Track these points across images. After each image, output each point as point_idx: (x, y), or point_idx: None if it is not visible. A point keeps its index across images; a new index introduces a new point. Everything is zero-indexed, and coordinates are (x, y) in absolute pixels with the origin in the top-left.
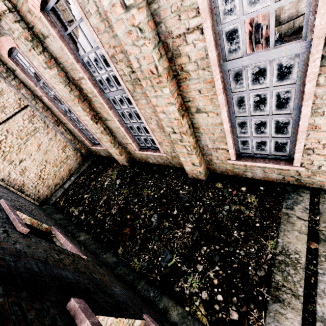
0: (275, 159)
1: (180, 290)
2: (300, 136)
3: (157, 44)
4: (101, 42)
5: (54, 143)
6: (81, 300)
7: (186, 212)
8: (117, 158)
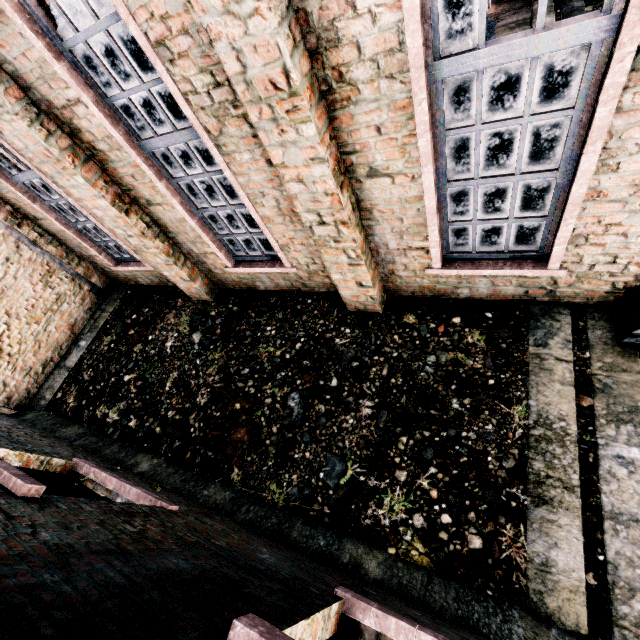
0: (513, 259)
1: (373, 521)
2: (568, 214)
3: (286, 13)
4: (125, 3)
5: (19, 270)
6: (251, 618)
7: (356, 378)
8: (185, 287)
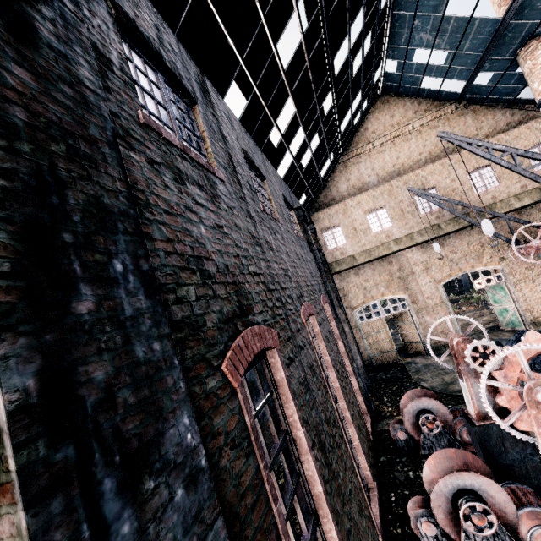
0: None
1: None
2: None
3: None
4: None
5: None
6: None
7: None
8: None
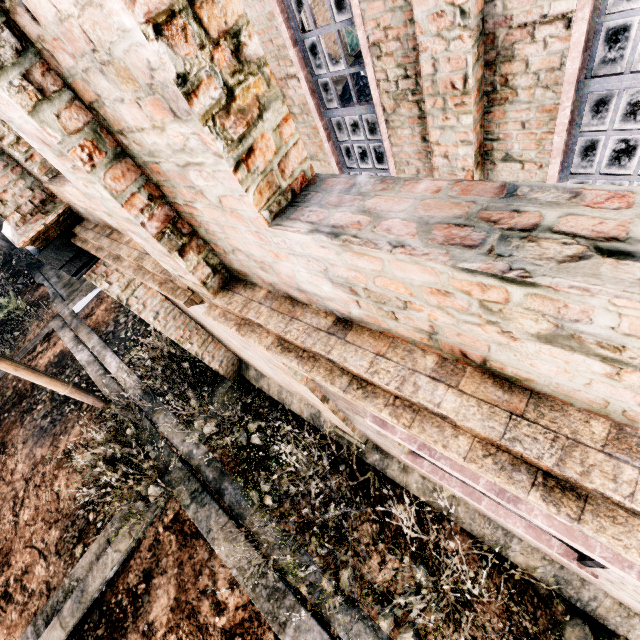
0: None
1: None
2: None
3: None
4: None
5: None
6: None
7: None
8: None
